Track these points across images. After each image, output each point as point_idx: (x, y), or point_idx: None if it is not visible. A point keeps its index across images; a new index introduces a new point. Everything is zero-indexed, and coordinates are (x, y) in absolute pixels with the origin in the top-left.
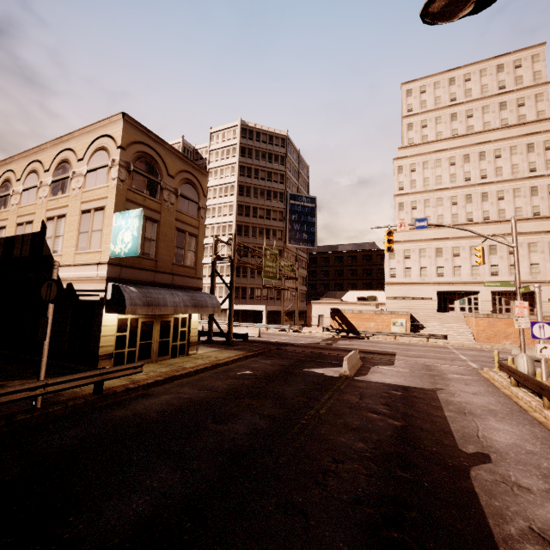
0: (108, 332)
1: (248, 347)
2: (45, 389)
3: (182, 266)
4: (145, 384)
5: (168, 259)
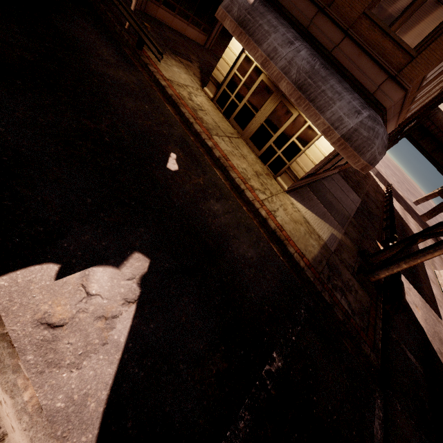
0: (229, 58)
1: (353, 296)
2: (119, 5)
3: (382, 32)
4: (157, 78)
5: (364, 0)
